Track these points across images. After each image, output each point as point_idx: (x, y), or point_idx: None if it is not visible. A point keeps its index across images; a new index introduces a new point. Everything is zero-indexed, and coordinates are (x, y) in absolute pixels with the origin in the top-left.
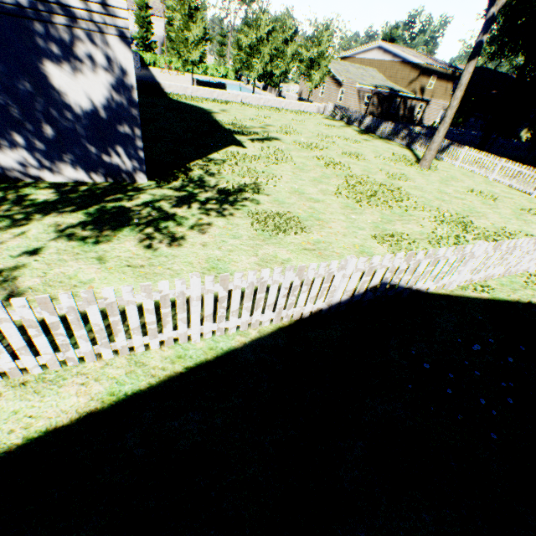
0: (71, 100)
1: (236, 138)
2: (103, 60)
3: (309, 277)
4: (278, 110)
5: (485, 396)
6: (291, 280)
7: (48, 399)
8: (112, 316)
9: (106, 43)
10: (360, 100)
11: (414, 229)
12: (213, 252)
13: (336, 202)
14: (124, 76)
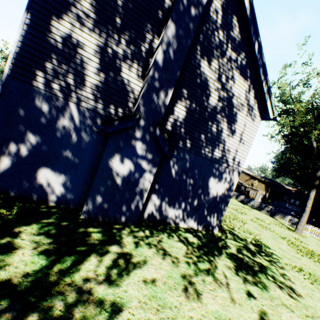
0: (210, 191)
1: None
2: (228, 179)
3: None
4: None
5: None
6: None
7: None
8: None
9: (232, 173)
10: None
11: None
12: None
13: (305, 259)
14: (232, 185)
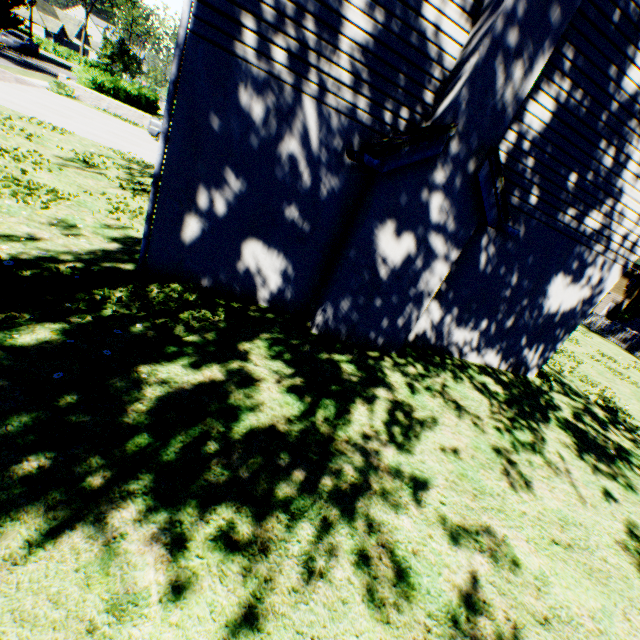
0: (547, 302)
1: None
2: (595, 279)
3: None
4: None
5: None
6: None
7: None
8: None
9: (609, 268)
10: None
11: None
12: None
13: None
14: (597, 293)
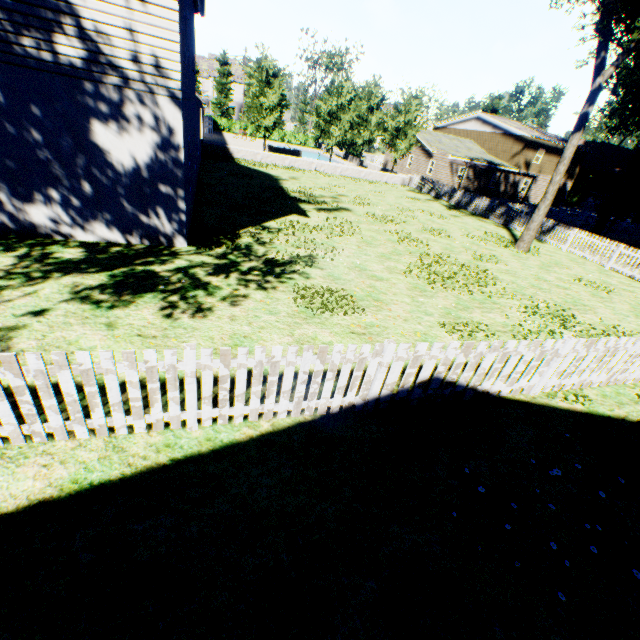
0: (114, 157)
1: (300, 207)
2: (151, 120)
3: (334, 362)
4: (356, 180)
5: (559, 540)
6: (310, 362)
7: (1, 478)
8: (88, 385)
9: (156, 103)
10: (453, 172)
11: (496, 319)
12: (241, 327)
13: (403, 281)
14: (171, 136)
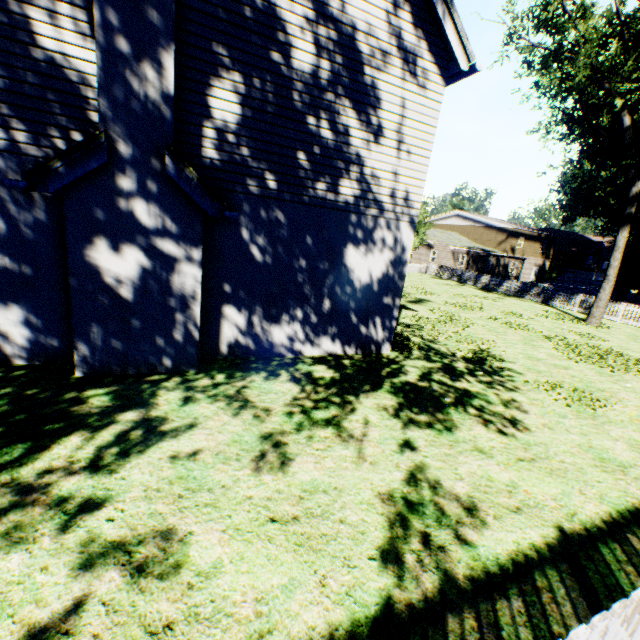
0: (354, 275)
1: None
2: (390, 241)
3: None
4: None
5: None
6: None
7: None
8: None
9: (398, 227)
10: (455, 259)
11: None
12: (569, 436)
13: (581, 367)
14: (402, 253)
